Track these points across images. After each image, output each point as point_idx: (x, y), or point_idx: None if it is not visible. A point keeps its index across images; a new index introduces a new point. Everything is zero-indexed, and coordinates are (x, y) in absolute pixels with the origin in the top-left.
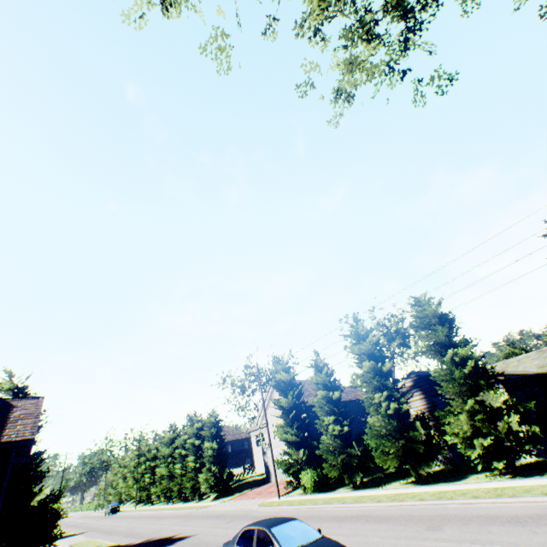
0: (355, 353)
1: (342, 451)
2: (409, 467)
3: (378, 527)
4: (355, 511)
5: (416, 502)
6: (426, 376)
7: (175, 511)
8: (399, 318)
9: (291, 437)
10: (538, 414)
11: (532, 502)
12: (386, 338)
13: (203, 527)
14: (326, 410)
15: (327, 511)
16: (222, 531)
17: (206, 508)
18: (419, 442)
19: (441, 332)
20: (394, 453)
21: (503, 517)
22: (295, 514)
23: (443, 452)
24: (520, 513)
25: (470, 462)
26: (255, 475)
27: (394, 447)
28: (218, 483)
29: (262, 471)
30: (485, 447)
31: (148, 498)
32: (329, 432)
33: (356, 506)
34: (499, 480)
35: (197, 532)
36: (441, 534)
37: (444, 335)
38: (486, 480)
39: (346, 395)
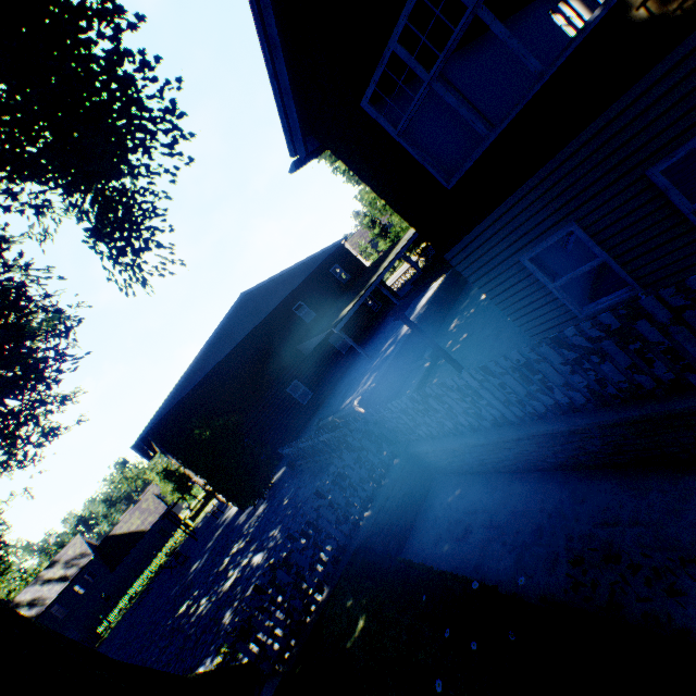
0: None
1: None
2: None
3: None
4: None
5: None
6: None
7: None
8: None
9: None
10: None
11: None
12: None
13: None
14: None
15: None
16: None
17: None
18: None
19: None
20: None
21: None
22: None
23: None
24: None
25: None
26: None
27: None
28: None
29: None
30: None
31: None
32: None
33: None
34: None
35: None
36: None
37: None
38: None
39: None
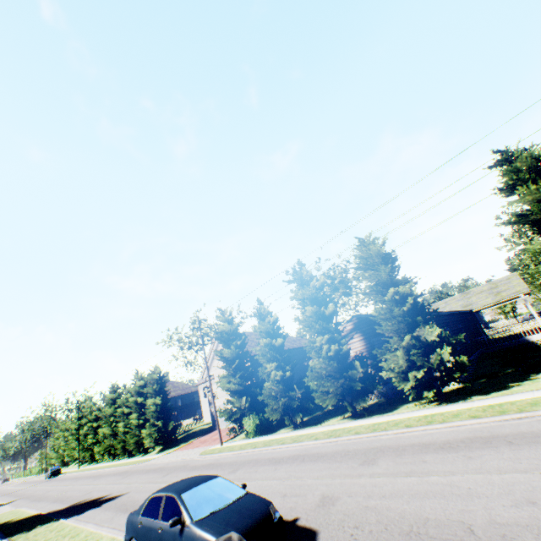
0: (299, 299)
1: (284, 395)
2: (347, 404)
3: (313, 467)
4: (293, 451)
5: (352, 436)
6: (367, 318)
7: (117, 468)
8: (343, 268)
9: (234, 386)
10: (461, 347)
11: (462, 426)
12: (331, 288)
13: (138, 484)
14: (268, 358)
15: (266, 454)
16: (155, 486)
17: (148, 462)
18: (357, 380)
19: (384, 271)
20: (333, 392)
21: (436, 444)
22: (233, 461)
23: (378, 387)
24: (451, 438)
25: (401, 394)
26: (202, 425)
27: (333, 387)
28: (163, 436)
29: (210, 420)
30: (418, 379)
31: (92, 458)
32: (271, 379)
33: (295, 446)
34: (428, 408)
35: (130, 489)
36: (376, 469)
37: (387, 275)
38: (417, 409)
39: (291, 343)
